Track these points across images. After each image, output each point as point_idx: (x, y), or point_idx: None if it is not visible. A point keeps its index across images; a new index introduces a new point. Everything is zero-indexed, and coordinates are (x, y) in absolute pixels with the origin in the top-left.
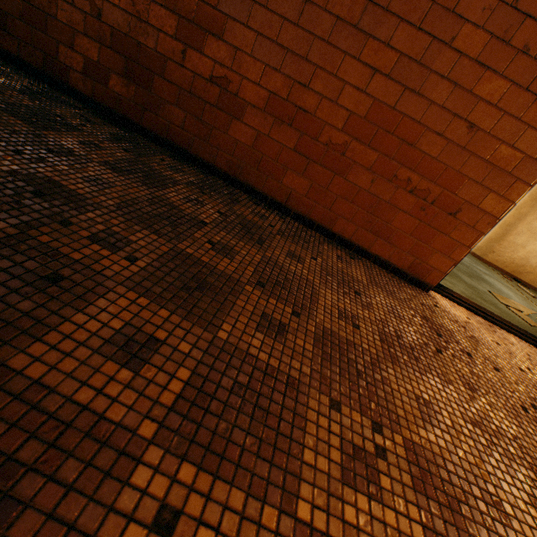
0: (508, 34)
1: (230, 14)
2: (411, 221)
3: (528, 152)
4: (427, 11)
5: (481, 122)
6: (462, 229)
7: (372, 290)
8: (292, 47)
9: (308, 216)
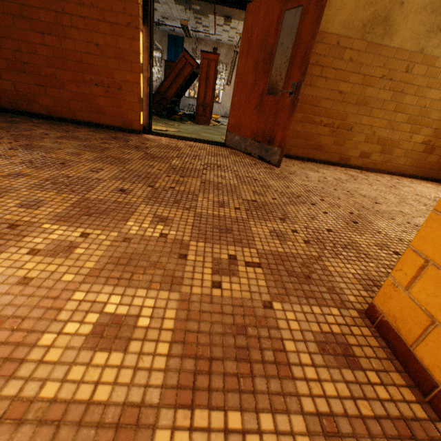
0: (82, 1)
1: None
2: (107, 100)
3: (126, 48)
4: (46, 1)
5: (100, 42)
6: (130, 95)
7: (84, 132)
8: (2, 35)
9: (63, 117)
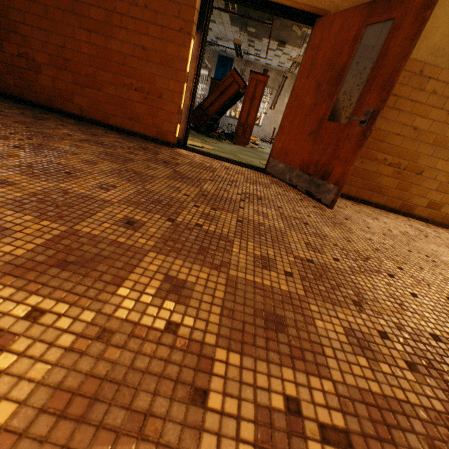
0: (136, 1)
1: (16, 20)
2: (144, 107)
3: (174, 55)
4: None
5: (147, 45)
6: (169, 104)
7: (113, 138)
8: (50, 30)
9: (96, 120)
